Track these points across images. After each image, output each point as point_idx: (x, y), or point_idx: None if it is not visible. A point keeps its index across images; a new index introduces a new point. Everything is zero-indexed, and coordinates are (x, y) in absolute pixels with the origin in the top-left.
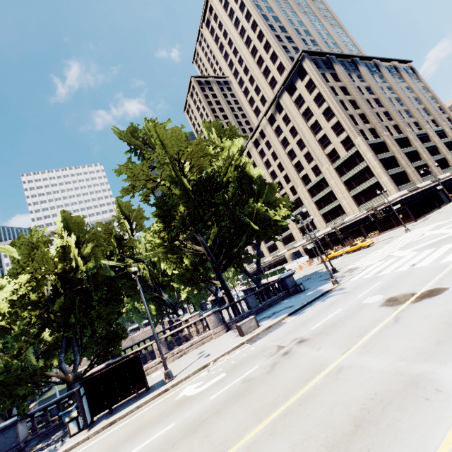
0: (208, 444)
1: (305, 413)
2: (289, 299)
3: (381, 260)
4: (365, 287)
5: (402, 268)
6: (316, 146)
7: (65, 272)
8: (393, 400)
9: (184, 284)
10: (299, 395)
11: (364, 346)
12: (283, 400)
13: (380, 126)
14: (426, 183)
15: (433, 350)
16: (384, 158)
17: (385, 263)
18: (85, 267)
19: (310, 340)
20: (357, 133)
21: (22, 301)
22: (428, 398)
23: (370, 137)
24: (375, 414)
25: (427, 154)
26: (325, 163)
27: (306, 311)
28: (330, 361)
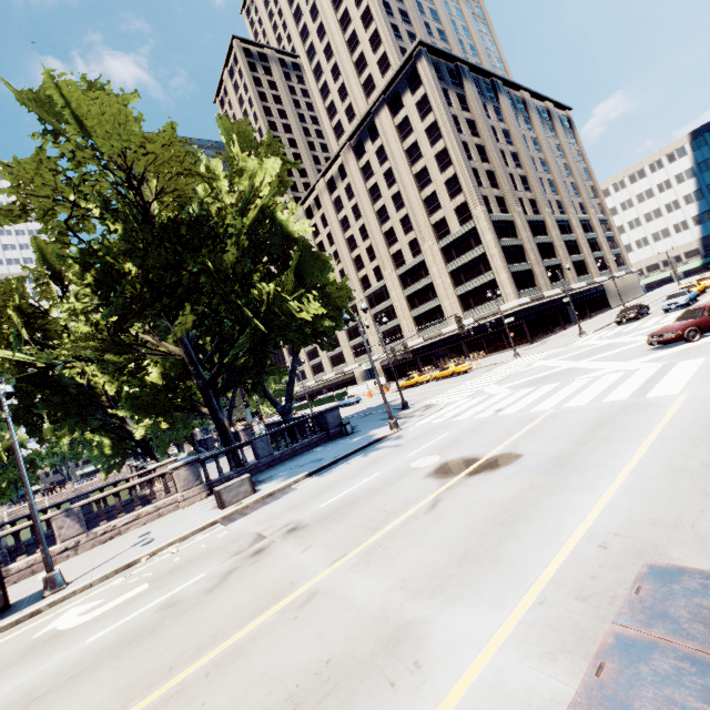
0: None
1: (201, 698)
2: (325, 447)
3: (467, 397)
4: (427, 439)
5: (484, 414)
6: (420, 208)
7: None
8: (343, 682)
9: (139, 410)
10: (219, 650)
11: (367, 551)
12: (190, 659)
13: (512, 197)
14: (555, 293)
15: (450, 573)
16: (509, 246)
17: (470, 402)
18: None
19: (307, 528)
20: (479, 200)
21: None
22: (395, 683)
23: (496, 210)
24: None
25: (564, 251)
26: (428, 238)
27: (335, 470)
28: (308, 577)
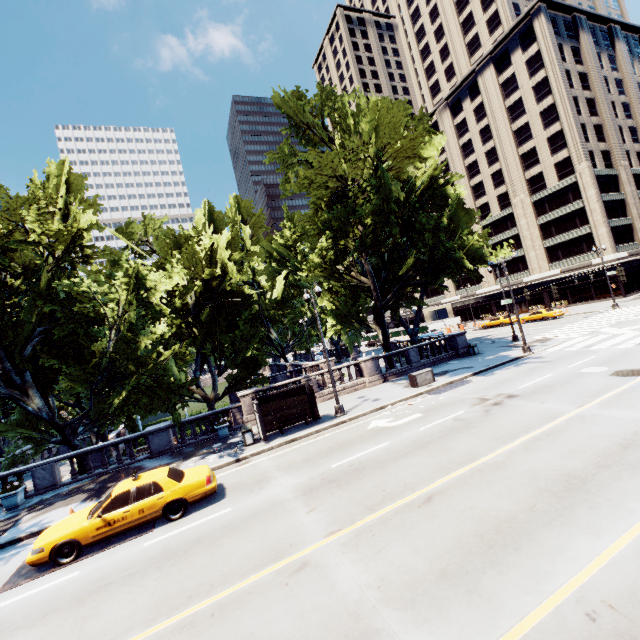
0: (453, 454)
1: (559, 440)
2: (460, 361)
3: (585, 335)
4: (575, 359)
5: (623, 346)
6: (515, 164)
7: (210, 279)
8: None
9: (338, 320)
10: (541, 430)
11: (603, 403)
12: (523, 432)
13: (619, 150)
14: None
15: None
16: (610, 200)
17: (593, 338)
18: (237, 277)
19: (523, 396)
20: (585, 156)
21: (166, 304)
22: None
23: (600, 164)
24: None
25: None
26: (520, 192)
27: (497, 373)
28: (565, 411)
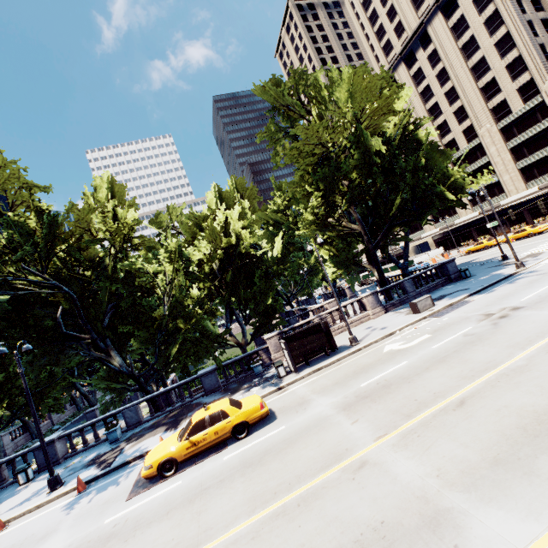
0: (473, 364)
1: None
2: (454, 285)
3: None
4: None
5: None
6: (476, 97)
7: (227, 247)
8: None
9: (337, 265)
10: None
11: None
12: (539, 338)
13: None
14: None
15: None
16: None
17: None
18: (249, 242)
19: (529, 306)
20: None
21: (198, 272)
22: None
23: None
24: None
25: None
26: (486, 122)
27: (494, 290)
28: None
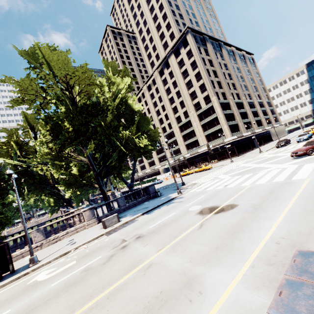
0: None
1: (106, 308)
2: (149, 202)
3: (211, 180)
4: (194, 198)
5: (219, 187)
6: (188, 97)
7: None
8: (169, 300)
9: (68, 186)
10: (112, 288)
11: (173, 246)
12: (99, 292)
13: (228, 92)
14: (248, 134)
15: (211, 255)
16: (227, 113)
17: (212, 182)
18: None
19: (144, 236)
20: (214, 94)
21: None
22: (191, 300)
23: (221, 98)
24: (152, 313)
25: (252, 115)
26: (192, 110)
27: (154, 212)
28: (147, 257)
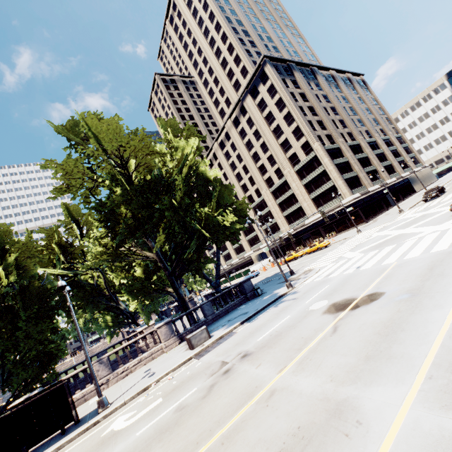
0: None
1: None
2: (246, 305)
3: (333, 262)
4: (314, 291)
5: (349, 271)
6: (279, 150)
7: None
8: (313, 437)
9: (134, 294)
10: (224, 429)
11: (300, 362)
12: (208, 436)
13: (336, 133)
14: (376, 187)
15: (361, 368)
16: (339, 163)
17: (336, 264)
18: (7, 281)
19: (253, 354)
20: (315, 139)
21: None
22: (348, 434)
23: (327, 143)
24: None
25: (377, 160)
26: (287, 166)
27: (258, 318)
28: (266, 382)
